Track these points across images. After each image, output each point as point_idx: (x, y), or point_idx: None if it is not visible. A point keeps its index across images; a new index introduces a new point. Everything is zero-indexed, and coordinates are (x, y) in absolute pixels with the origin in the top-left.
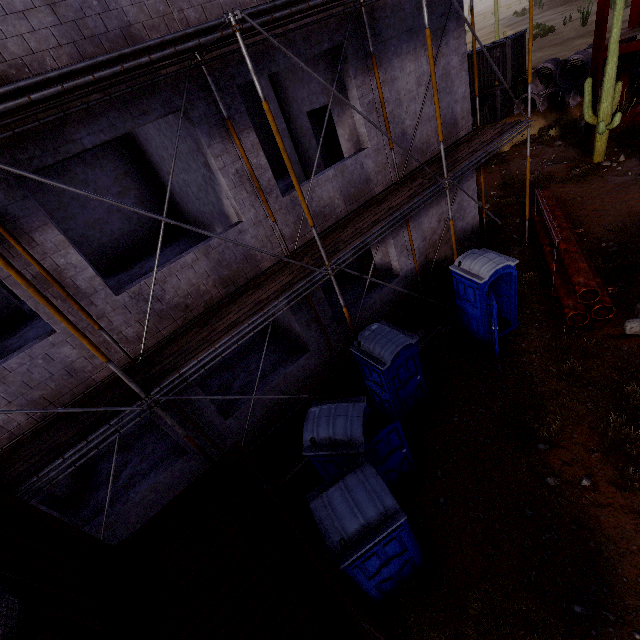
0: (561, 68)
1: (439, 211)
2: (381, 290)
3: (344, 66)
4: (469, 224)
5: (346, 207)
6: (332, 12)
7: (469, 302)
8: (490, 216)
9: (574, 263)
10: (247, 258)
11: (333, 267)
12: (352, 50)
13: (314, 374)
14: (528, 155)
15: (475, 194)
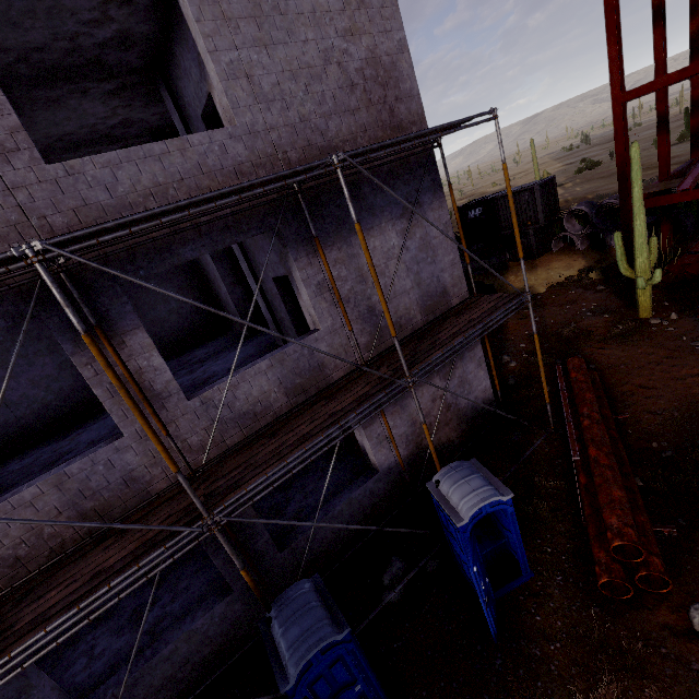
0: (596, 211)
1: (432, 388)
2: (350, 494)
3: (284, 248)
4: (479, 398)
5: (289, 400)
6: (262, 200)
7: (454, 539)
8: (516, 378)
9: (605, 487)
10: (128, 481)
11: (216, 520)
12: (291, 233)
13: (241, 624)
14: (534, 331)
15: (483, 363)
